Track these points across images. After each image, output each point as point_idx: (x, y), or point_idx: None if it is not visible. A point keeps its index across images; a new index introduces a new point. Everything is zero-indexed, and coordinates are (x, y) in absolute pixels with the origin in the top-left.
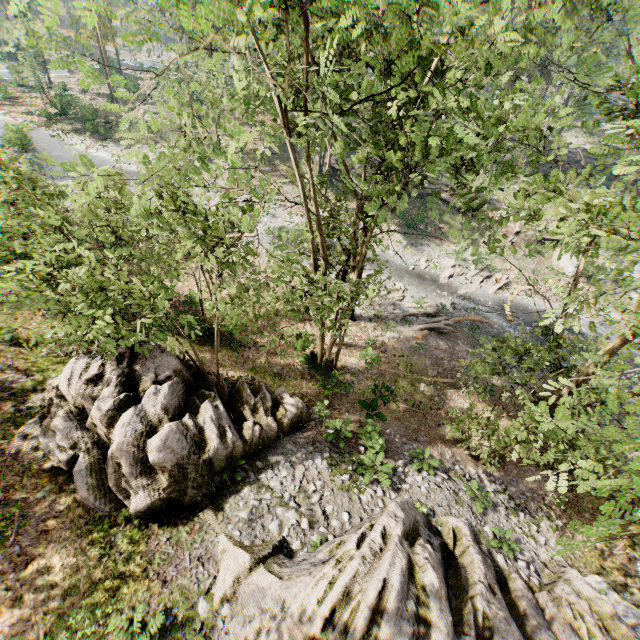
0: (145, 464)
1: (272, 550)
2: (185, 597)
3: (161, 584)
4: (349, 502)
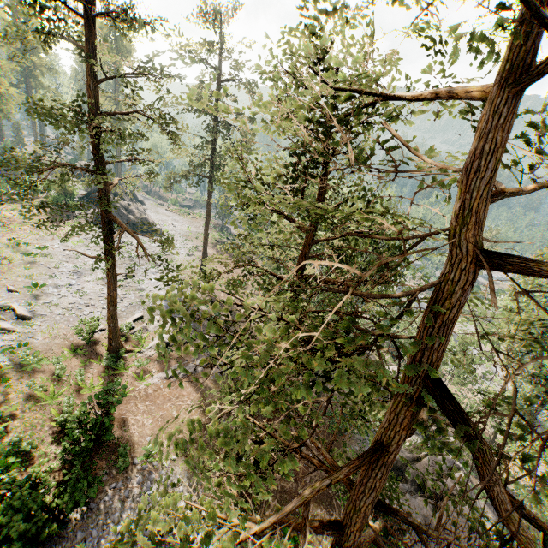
0: None
1: None
2: None
3: None
4: None
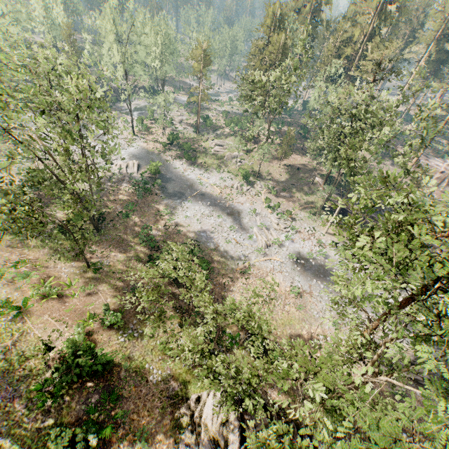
0: None
1: None
2: None
3: None
4: None
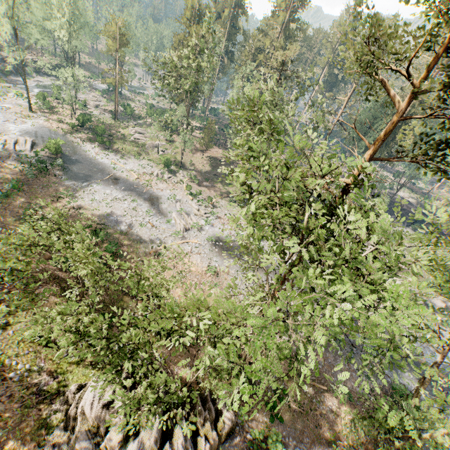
0: None
1: None
2: None
3: None
4: None
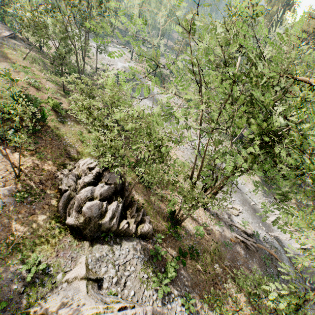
0: (81, 209)
1: (95, 278)
2: (58, 267)
3: (56, 255)
4: (138, 288)
